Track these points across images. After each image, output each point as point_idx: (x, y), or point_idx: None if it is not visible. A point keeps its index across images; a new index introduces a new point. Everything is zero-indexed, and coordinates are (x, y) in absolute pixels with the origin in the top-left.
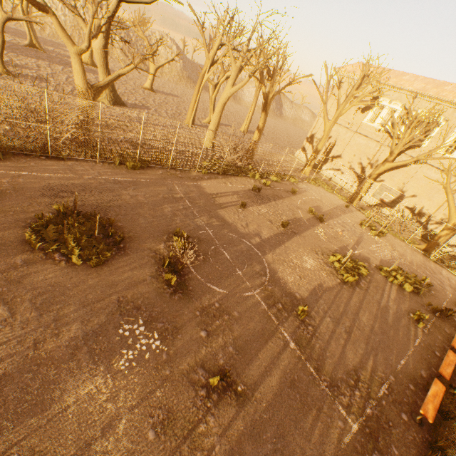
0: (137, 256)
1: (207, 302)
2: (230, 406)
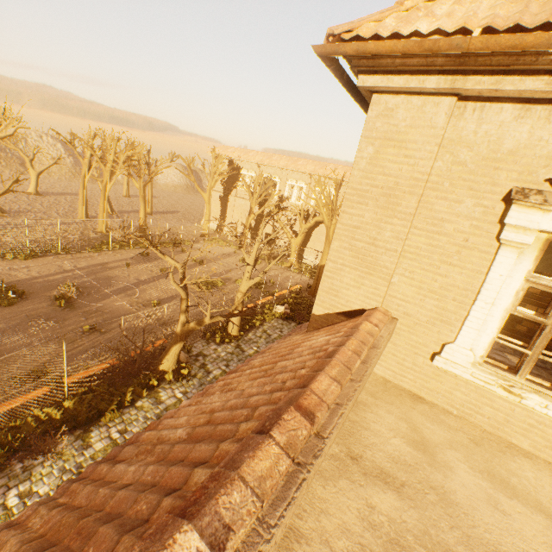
0: (37, 299)
1: (88, 309)
2: (96, 335)
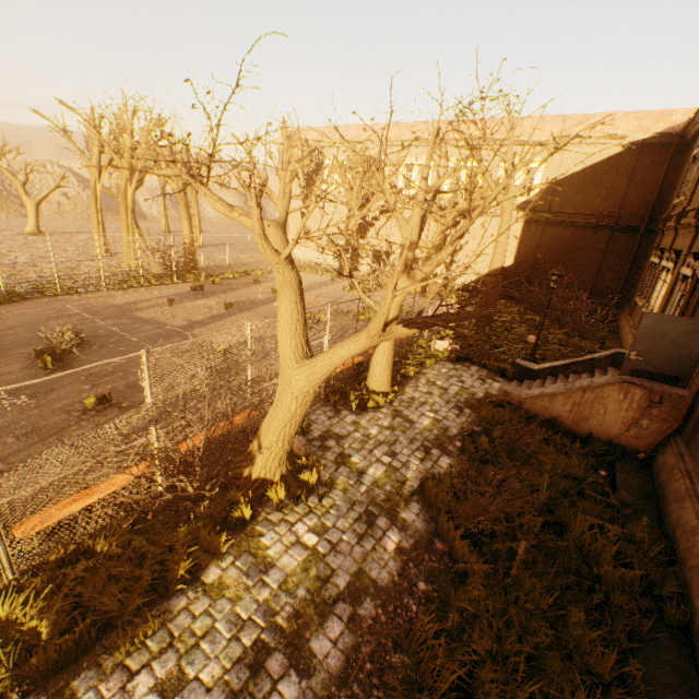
0: (2, 360)
1: (98, 370)
2: (111, 414)
